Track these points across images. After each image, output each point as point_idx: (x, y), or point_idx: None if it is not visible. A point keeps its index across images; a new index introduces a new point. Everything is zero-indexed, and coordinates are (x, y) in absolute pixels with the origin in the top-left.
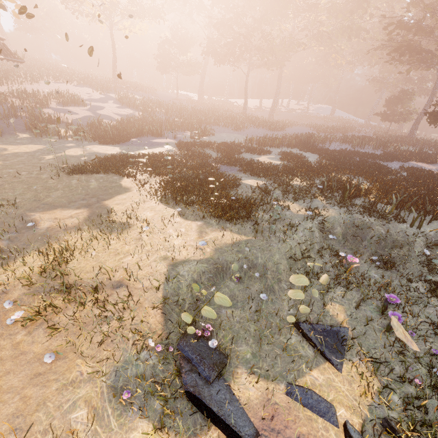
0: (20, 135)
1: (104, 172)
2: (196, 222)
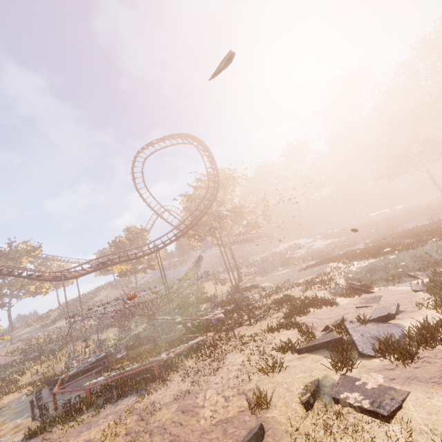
0: (279, 268)
1: (320, 265)
2: (363, 261)
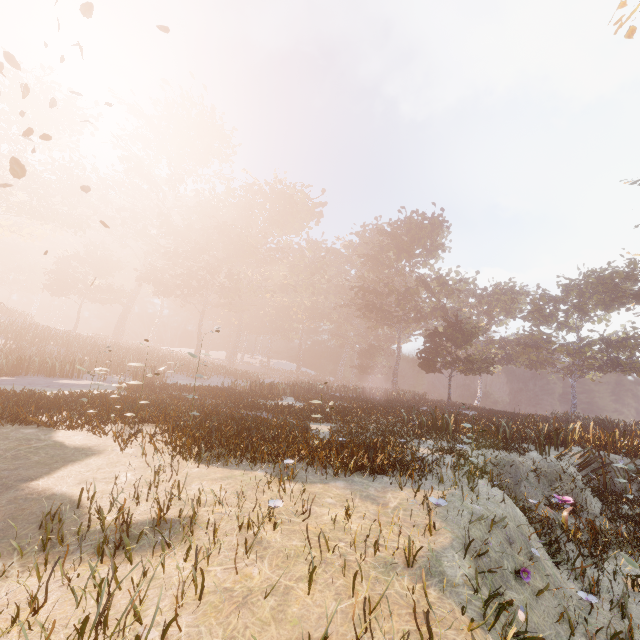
0: None
1: None
2: (331, 483)
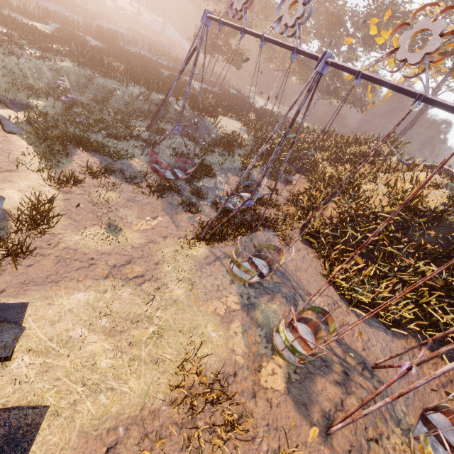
0: None
1: None
2: None
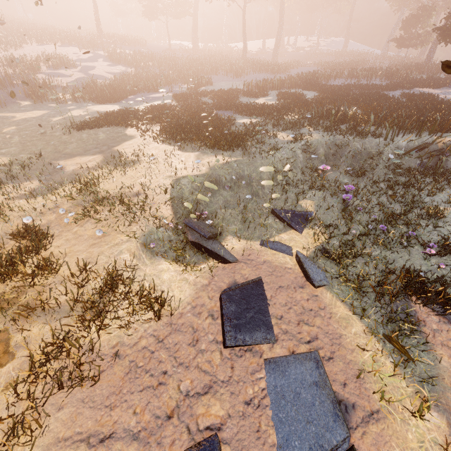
0: (22, 103)
1: (109, 126)
2: (194, 153)
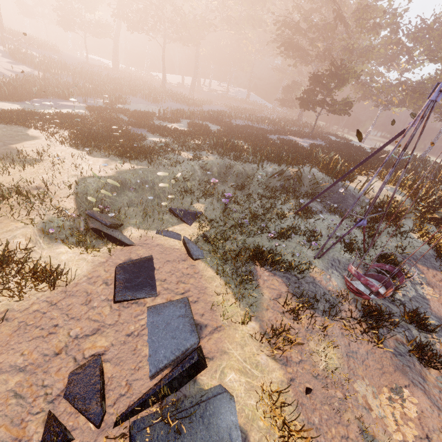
0: None
1: (6, 123)
2: (102, 158)
